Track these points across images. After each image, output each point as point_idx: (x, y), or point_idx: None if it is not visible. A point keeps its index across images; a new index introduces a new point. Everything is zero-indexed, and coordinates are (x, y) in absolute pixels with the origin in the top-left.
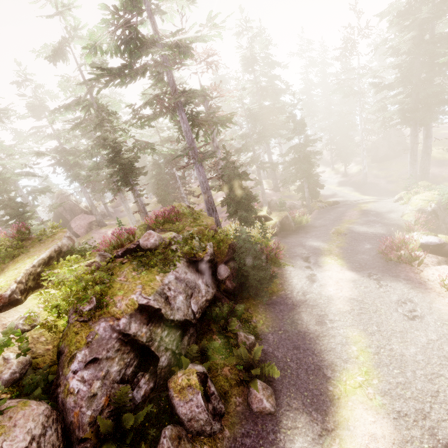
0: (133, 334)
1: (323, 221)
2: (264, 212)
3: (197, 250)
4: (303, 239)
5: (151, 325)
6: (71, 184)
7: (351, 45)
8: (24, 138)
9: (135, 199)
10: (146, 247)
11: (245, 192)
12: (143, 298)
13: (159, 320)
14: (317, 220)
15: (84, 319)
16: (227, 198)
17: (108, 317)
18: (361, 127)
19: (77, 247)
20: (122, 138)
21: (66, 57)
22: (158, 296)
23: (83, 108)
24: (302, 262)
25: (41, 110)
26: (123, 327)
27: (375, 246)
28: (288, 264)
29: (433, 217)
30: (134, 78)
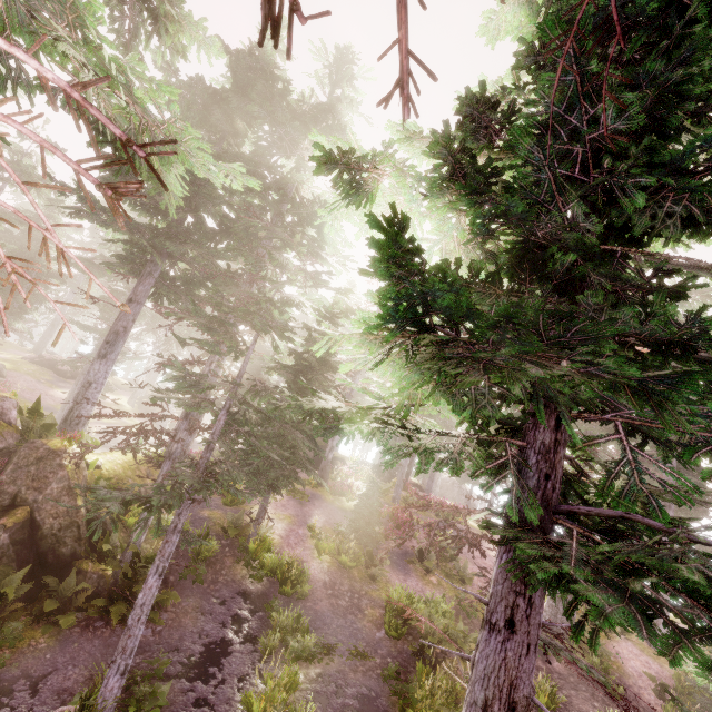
0: None
1: None
2: None
3: None
4: None
5: None
6: None
7: None
8: None
9: None
10: None
11: None
12: None
13: None
14: None
15: None
16: None
17: None
18: None
19: None
20: None
21: None
22: None
23: None
24: None
25: None
26: None
27: None
28: None
29: None
30: None
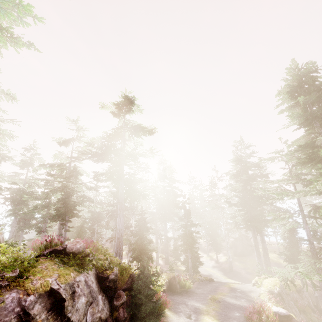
0: (32, 315)
1: (202, 290)
2: (158, 270)
3: (106, 268)
4: (186, 299)
5: (51, 313)
6: (9, 216)
7: (214, 183)
8: (1, 176)
9: (57, 237)
10: (71, 250)
11: (149, 240)
12: (57, 283)
13: (59, 312)
14: (197, 289)
15: (1, 283)
16: (135, 243)
17: (21, 289)
18: (224, 227)
19: (9, 242)
20: (78, 188)
21: (68, 145)
22: (68, 287)
23: (61, 168)
24: (185, 317)
25: (28, 165)
26: (28, 304)
27: (243, 315)
28: (172, 316)
29: (280, 299)
30: (104, 160)
